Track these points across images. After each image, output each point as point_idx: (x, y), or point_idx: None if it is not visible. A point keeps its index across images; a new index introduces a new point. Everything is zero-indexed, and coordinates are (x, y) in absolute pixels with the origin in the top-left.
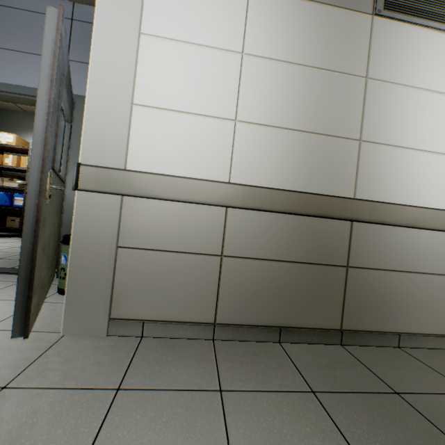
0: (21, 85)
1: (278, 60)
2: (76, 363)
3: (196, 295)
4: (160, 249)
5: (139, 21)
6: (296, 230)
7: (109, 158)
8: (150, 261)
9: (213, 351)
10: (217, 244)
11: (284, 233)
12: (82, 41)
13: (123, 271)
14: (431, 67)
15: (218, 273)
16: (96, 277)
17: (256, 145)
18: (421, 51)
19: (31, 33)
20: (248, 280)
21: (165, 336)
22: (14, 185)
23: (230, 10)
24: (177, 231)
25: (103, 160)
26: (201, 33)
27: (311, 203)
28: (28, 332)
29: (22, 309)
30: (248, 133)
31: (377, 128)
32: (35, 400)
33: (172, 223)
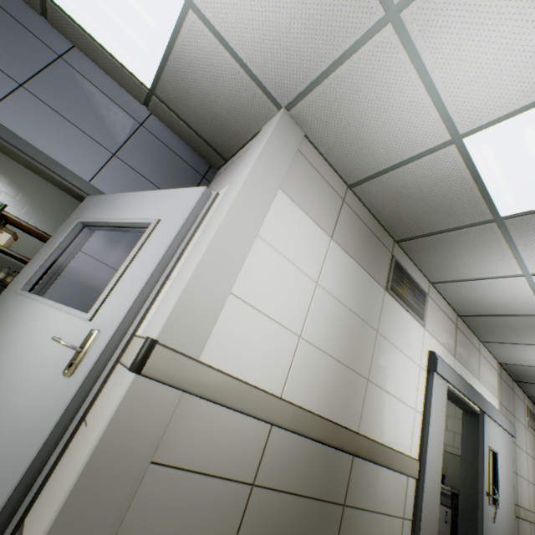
0: (34, 145)
1: (336, 297)
2: None
3: None
4: (196, 469)
5: (261, 226)
6: (317, 459)
7: (188, 343)
8: (178, 487)
9: None
10: (253, 468)
11: (308, 461)
12: (141, 148)
13: (139, 501)
14: (405, 336)
15: (244, 509)
16: (104, 512)
17: (308, 364)
18: (402, 324)
19: (86, 105)
20: (268, 520)
21: None
22: None
23: (317, 248)
24: (221, 446)
25: (181, 343)
26: (296, 254)
27: (335, 433)
28: None
29: None
30: (305, 351)
31: (378, 373)
32: None
33: (220, 435)
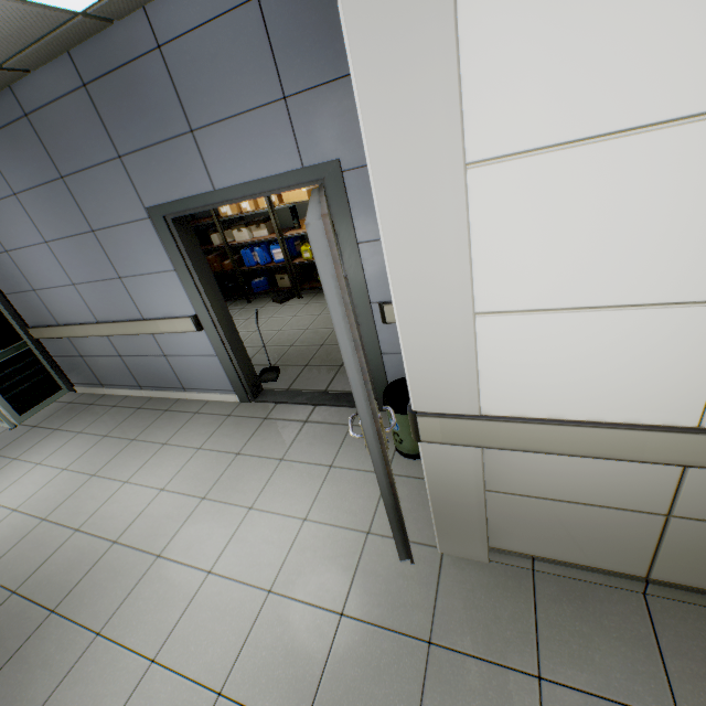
0: (248, 181)
1: None
2: (476, 614)
3: (613, 548)
4: (550, 497)
5: (460, 145)
6: None
7: (453, 403)
8: (534, 508)
9: (648, 624)
10: (658, 501)
11: None
12: (289, 40)
13: (496, 512)
14: None
15: (658, 533)
16: (465, 517)
17: None
18: None
19: (218, 73)
20: None
21: (564, 576)
22: (264, 234)
23: None
24: (578, 481)
25: (444, 406)
26: (641, 85)
27: None
28: (413, 560)
29: (401, 543)
30: None
31: None
32: (464, 672)
33: (568, 472)
